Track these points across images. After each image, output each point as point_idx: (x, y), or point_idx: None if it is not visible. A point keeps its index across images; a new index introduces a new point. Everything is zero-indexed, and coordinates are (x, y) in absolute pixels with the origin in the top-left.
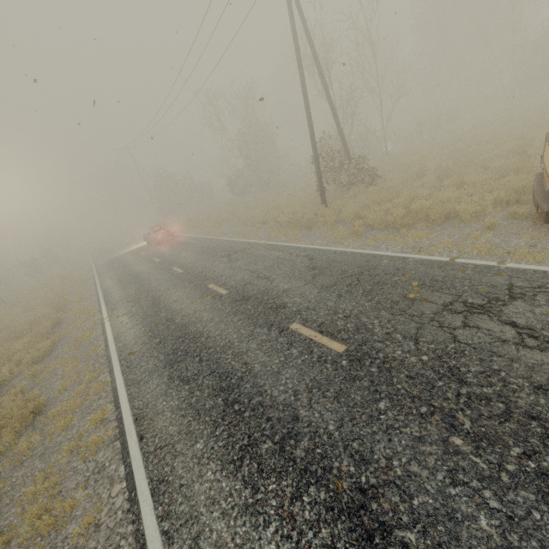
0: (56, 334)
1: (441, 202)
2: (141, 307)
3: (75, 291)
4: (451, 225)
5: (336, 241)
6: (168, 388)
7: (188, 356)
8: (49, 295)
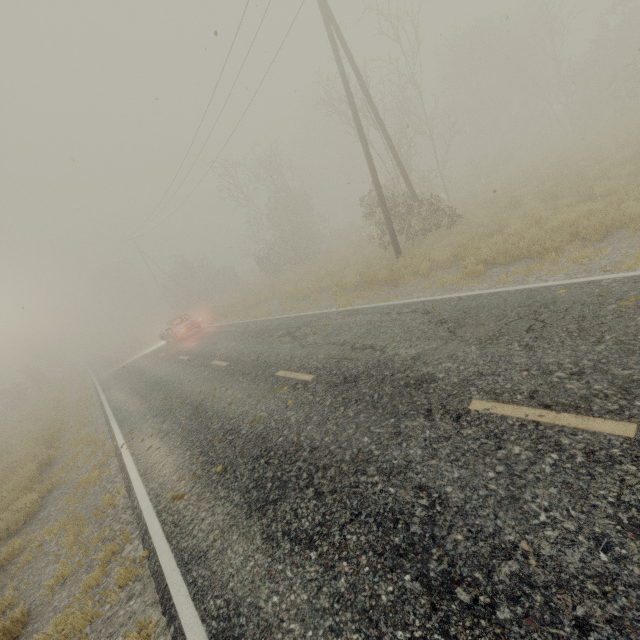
0: (45, 483)
1: (580, 217)
2: (176, 421)
3: (73, 415)
4: (622, 237)
5: (446, 289)
6: (271, 560)
7: (288, 488)
8: (35, 426)
